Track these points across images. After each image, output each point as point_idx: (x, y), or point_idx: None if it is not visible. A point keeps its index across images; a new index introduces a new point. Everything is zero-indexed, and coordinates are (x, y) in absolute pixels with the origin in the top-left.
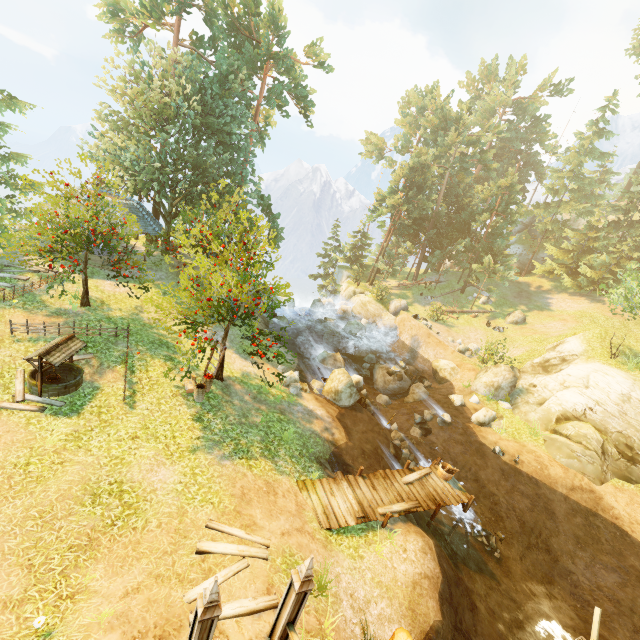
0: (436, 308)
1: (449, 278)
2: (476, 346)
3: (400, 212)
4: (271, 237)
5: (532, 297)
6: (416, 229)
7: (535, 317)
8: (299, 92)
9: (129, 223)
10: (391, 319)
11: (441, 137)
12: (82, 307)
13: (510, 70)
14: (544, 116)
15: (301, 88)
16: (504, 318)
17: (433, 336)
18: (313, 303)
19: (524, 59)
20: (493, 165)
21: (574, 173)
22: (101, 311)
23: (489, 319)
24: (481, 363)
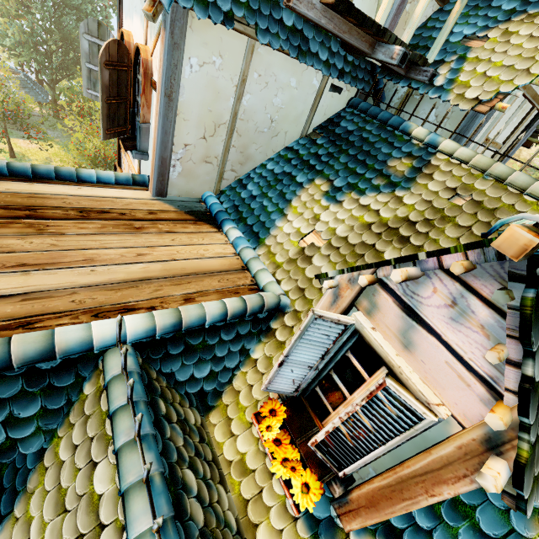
0: None
1: None
2: None
3: None
4: None
5: None
6: None
7: None
8: None
9: (28, 104)
10: None
11: None
12: (12, 158)
13: None
14: None
15: None
16: None
17: None
18: None
19: None
20: None
21: None
22: (25, 161)
23: None
24: None
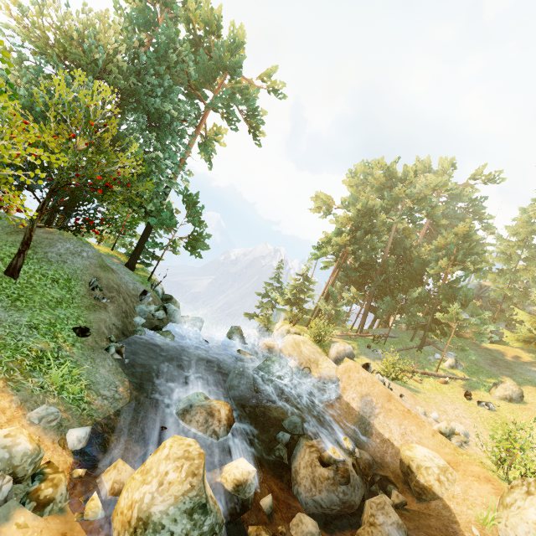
0: (392, 361)
1: (400, 334)
2: (463, 428)
3: (346, 255)
4: (192, 240)
5: (514, 368)
6: (362, 275)
7: (534, 395)
8: (249, 105)
9: None
10: (331, 367)
11: (387, 193)
12: None
13: (442, 165)
14: (479, 198)
15: (251, 101)
16: (487, 390)
17: (396, 399)
18: (230, 330)
19: (453, 159)
20: (442, 221)
21: (525, 243)
22: None
23: (466, 389)
24: (498, 466)
